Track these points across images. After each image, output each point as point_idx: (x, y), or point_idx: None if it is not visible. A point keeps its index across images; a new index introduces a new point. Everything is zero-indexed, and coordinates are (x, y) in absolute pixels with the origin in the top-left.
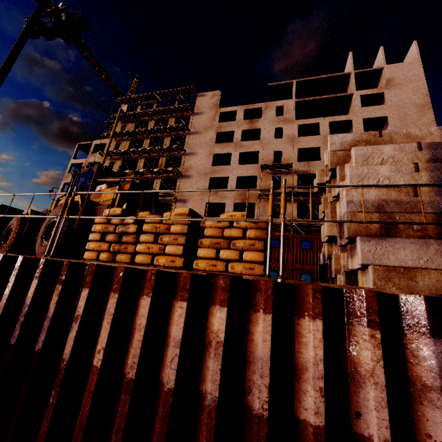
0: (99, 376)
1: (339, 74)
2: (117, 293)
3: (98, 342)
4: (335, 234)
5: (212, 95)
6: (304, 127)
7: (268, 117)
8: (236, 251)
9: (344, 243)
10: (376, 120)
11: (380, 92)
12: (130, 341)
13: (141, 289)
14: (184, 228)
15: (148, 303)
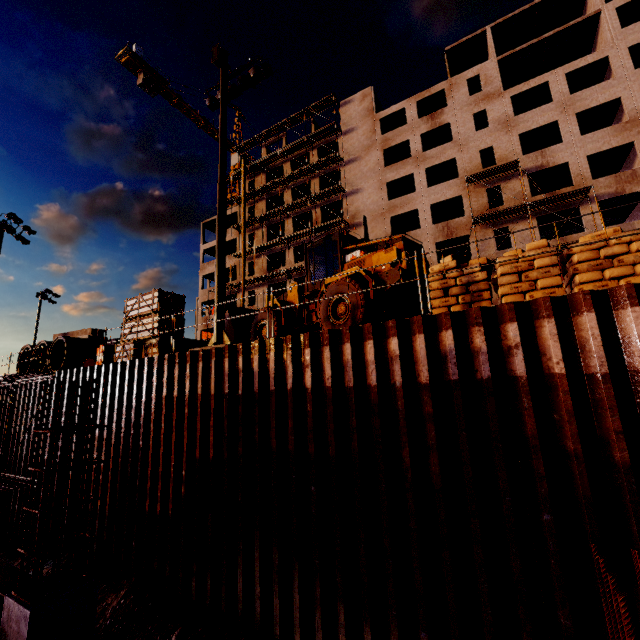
0: (567, 380)
1: None
2: (552, 318)
3: (548, 358)
4: None
5: (361, 98)
6: (520, 97)
7: (457, 101)
8: (627, 266)
9: None
10: None
11: None
12: (579, 352)
13: (570, 311)
14: (552, 259)
15: (593, 317)
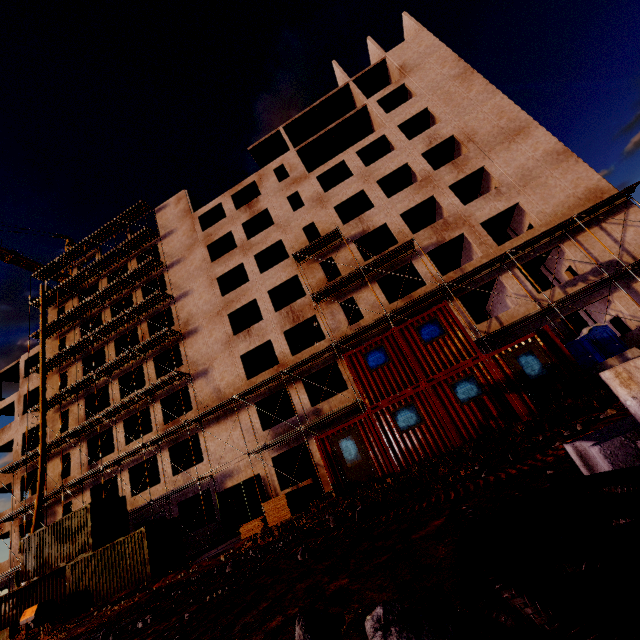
0: None
1: (334, 91)
2: None
3: None
4: None
5: (176, 201)
6: (326, 177)
7: (269, 188)
8: None
9: None
10: (415, 121)
11: (399, 86)
12: None
13: None
14: None
15: None
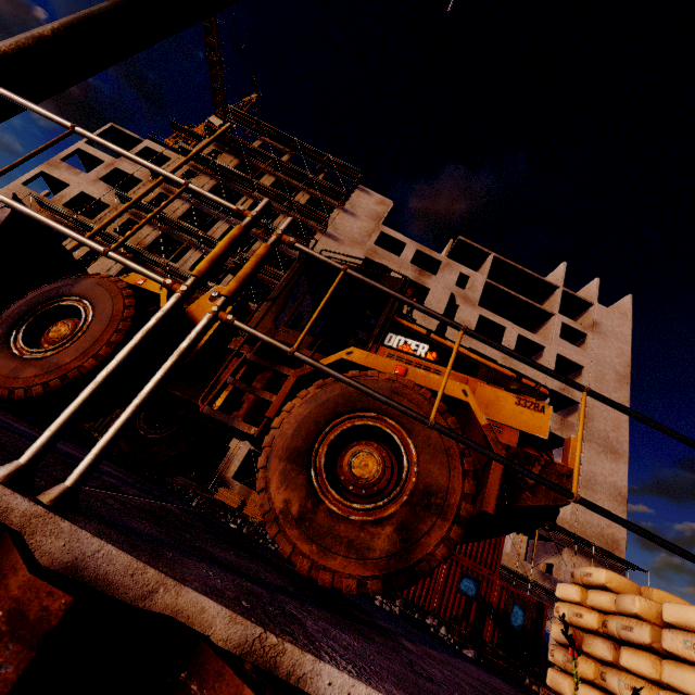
0: None
1: (546, 280)
2: None
3: None
4: None
5: (379, 200)
6: (483, 320)
7: (445, 279)
8: None
9: None
10: (567, 363)
11: (583, 332)
12: None
13: None
14: None
15: None
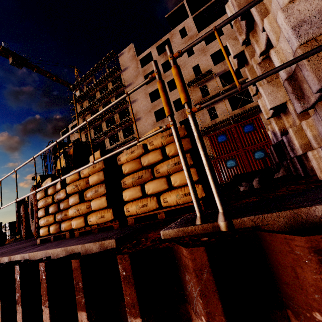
0: None
1: None
2: (20, 306)
3: None
4: (282, 101)
5: (128, 50)
6: None
7: (176, 43)
8: (161, 178)
9: (311, 103)
10: None
11: None
12: None
13: None
14: (99, 175)
15: (47, 318)
